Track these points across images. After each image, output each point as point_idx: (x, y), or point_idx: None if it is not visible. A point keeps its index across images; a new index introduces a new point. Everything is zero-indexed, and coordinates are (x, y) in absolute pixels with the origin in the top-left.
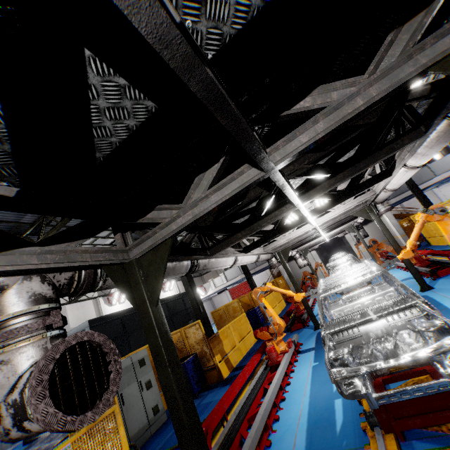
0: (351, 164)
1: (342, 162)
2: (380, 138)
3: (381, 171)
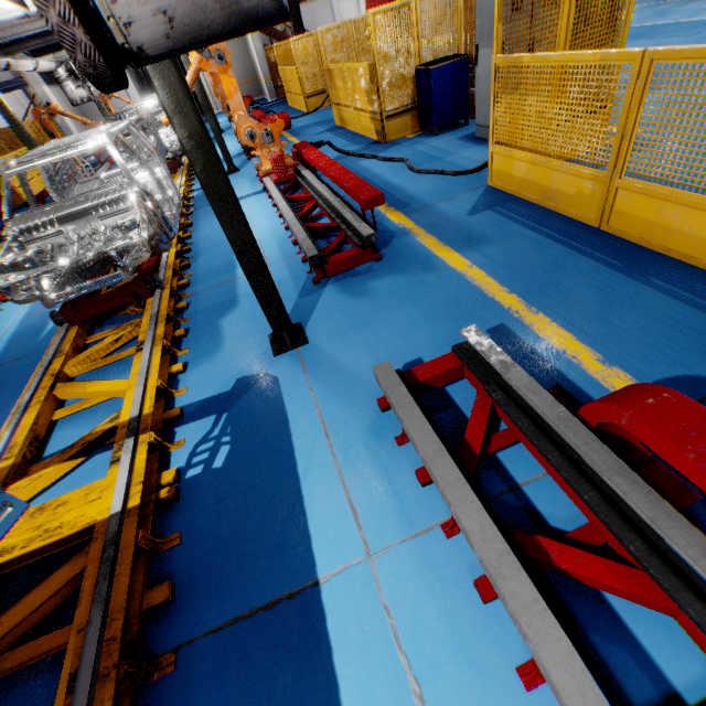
0: None
1: None
2: None
3: None
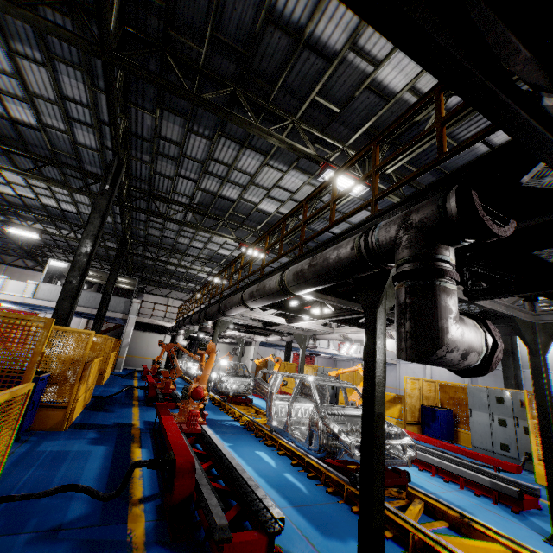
0: None
1: None
2: None
3: None
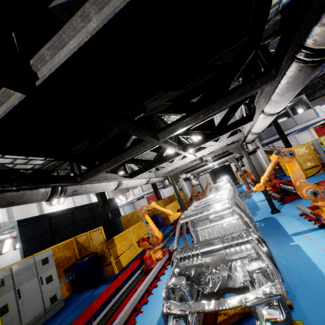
0: (206, 105)
1: (198, 102)
2: (234, 79)
3: (245, 116)
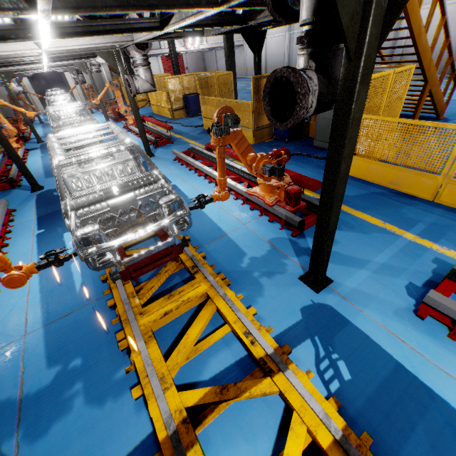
0: None
1: None
2: None
3: None
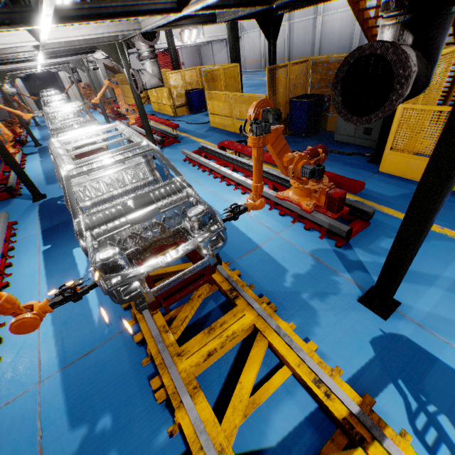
0: None
1: None
2: None
3: None
